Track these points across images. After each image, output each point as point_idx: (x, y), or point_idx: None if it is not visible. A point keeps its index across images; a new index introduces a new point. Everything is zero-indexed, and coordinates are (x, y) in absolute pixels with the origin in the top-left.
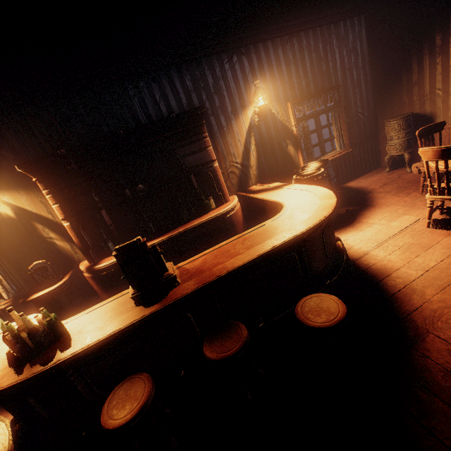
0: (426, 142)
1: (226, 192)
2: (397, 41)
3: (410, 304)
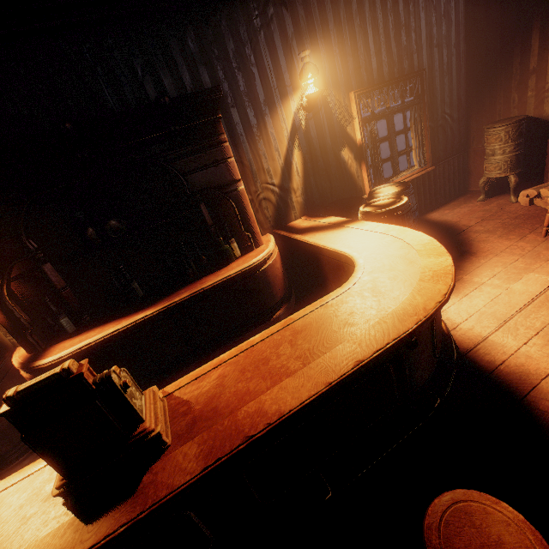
0: None
1: (257, 230)
2: (511, 4)
3: None
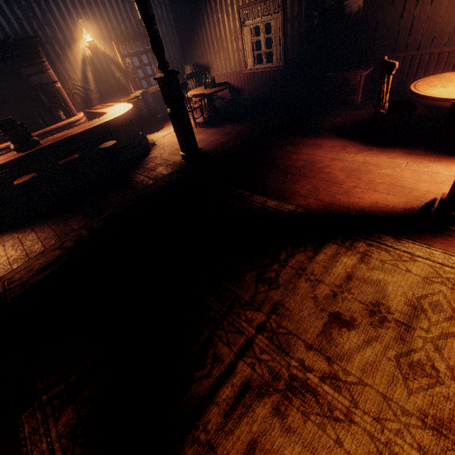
0: (193, 83)
1: (73, 107)
2: (183, 8)
3: (159, 152)
